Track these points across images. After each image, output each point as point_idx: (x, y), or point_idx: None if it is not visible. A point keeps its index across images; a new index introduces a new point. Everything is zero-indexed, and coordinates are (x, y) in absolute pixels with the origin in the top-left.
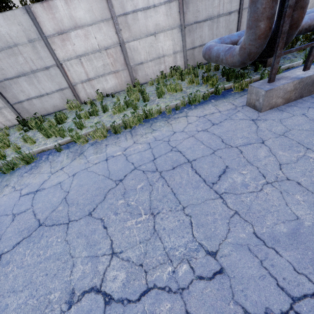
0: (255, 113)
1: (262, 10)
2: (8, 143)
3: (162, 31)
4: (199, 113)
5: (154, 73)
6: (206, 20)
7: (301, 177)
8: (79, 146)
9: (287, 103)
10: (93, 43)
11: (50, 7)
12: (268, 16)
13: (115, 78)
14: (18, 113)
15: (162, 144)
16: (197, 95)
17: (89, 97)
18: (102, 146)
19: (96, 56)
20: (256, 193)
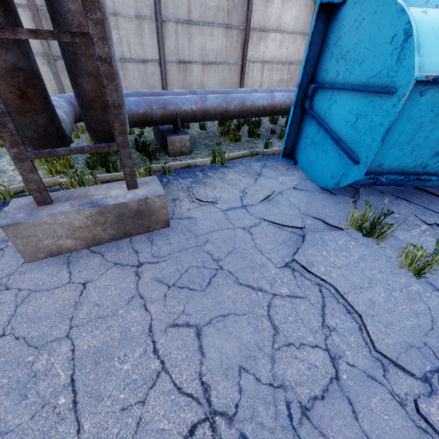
0: (18, 262)
1: None
2: None
3: None
4: None
5: None
6: None
7: None
8: None
9: (99, 245)
10: None
11: None
12: None
13: None
14: None
15: None
16: None
17: None
18: None
19: None
20: None
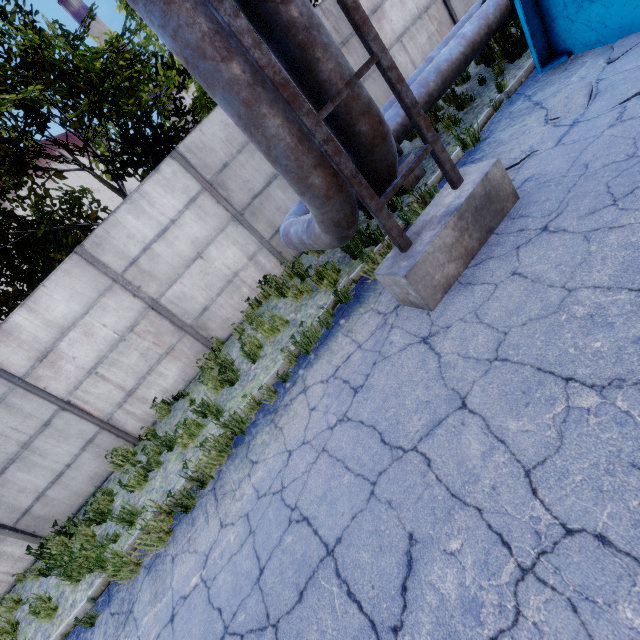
0: (423, 317)
1: (296, 164)
2: (9, 638)
3: (208, 243)
4: (324, 368)
5: (237, 309)
6: (269, 183)
7: (598, 506)
8: (126, 588)
9: (473, 259)
10: (106, 334)
11: (8, 332)
12: (313, 164)
13: (174, 360)
14: (32, 533)
15: (270, 509)
16: (309, 329)
17: (146, 421)
18: (165, 569)
19: (122, 350)
20: (510, 635)
